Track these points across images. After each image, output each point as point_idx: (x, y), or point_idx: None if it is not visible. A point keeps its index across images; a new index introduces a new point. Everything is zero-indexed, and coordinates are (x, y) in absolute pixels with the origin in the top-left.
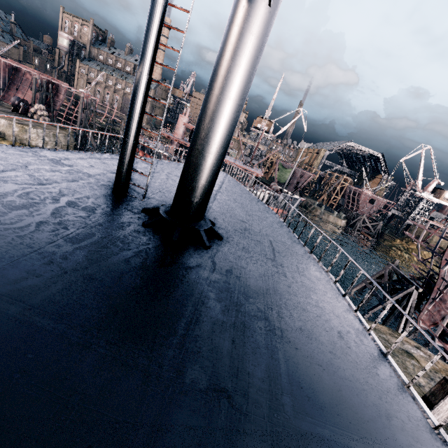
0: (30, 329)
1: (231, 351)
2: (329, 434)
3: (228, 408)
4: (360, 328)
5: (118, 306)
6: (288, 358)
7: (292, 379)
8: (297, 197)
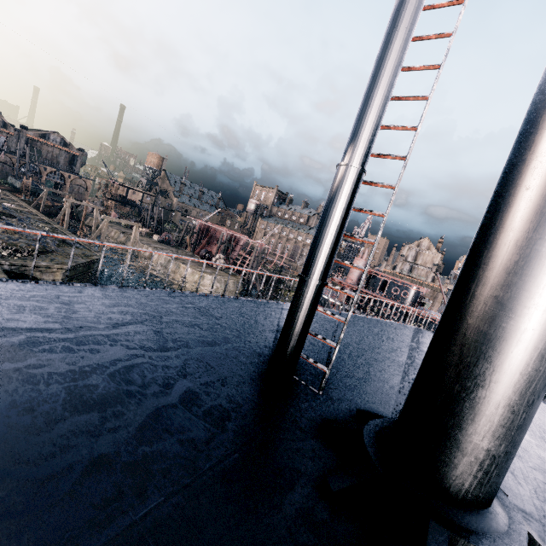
0: None
1: None
2: None
3: None
4: None
5: None
6: None
7: None
8: None
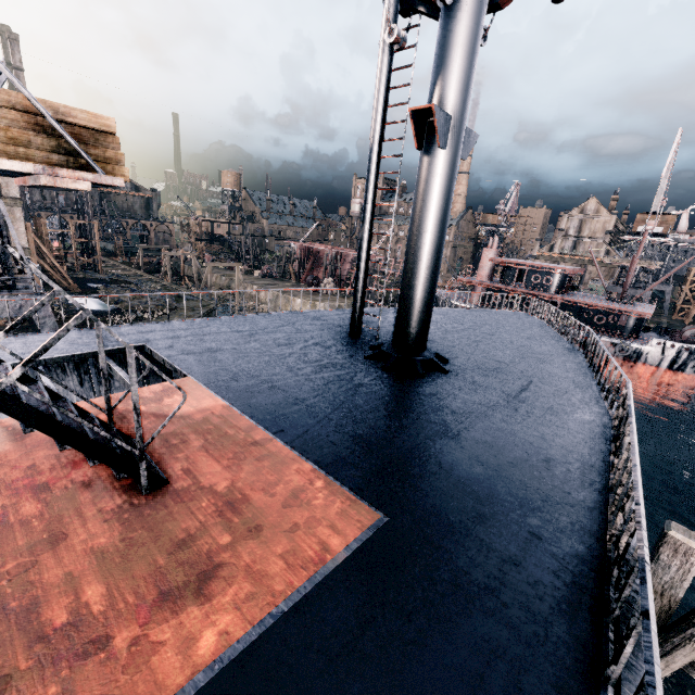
0: (272, 392)
1: (388, 430)
2: (441, 484)
3: (364, 447)
4: (601, 467)
5: (320, 394)
6: (444, 448)
7: (435, 456)
8: None
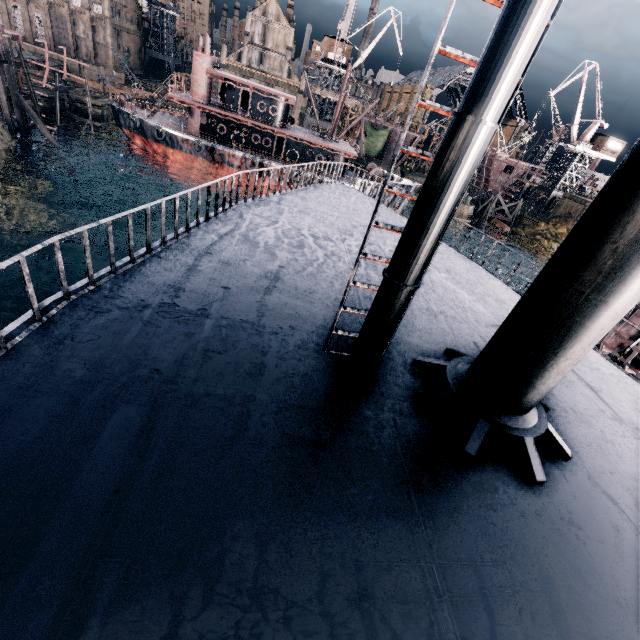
0: None
1: None
2: None
3: None
4: None
5: None
6: None
7: None
8: (409, 183)
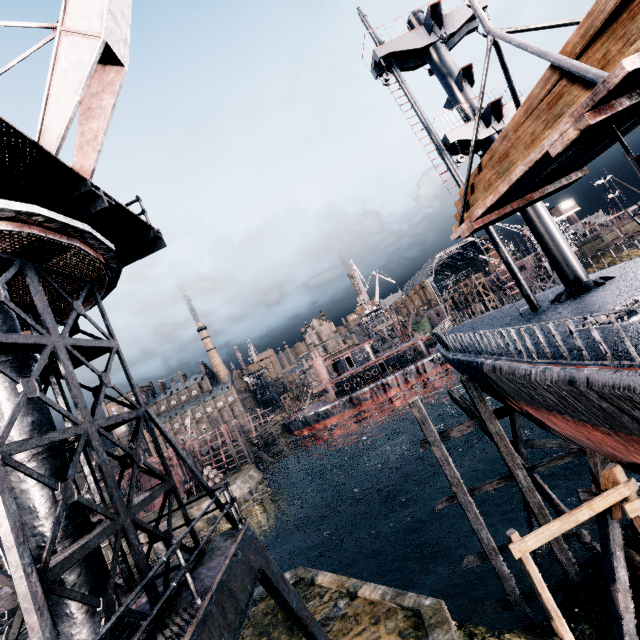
0: None
1: None
2: None
3: None
4: None
5: None
6: None
7: None
8: None
